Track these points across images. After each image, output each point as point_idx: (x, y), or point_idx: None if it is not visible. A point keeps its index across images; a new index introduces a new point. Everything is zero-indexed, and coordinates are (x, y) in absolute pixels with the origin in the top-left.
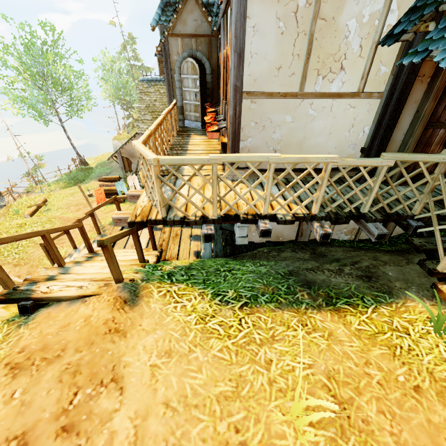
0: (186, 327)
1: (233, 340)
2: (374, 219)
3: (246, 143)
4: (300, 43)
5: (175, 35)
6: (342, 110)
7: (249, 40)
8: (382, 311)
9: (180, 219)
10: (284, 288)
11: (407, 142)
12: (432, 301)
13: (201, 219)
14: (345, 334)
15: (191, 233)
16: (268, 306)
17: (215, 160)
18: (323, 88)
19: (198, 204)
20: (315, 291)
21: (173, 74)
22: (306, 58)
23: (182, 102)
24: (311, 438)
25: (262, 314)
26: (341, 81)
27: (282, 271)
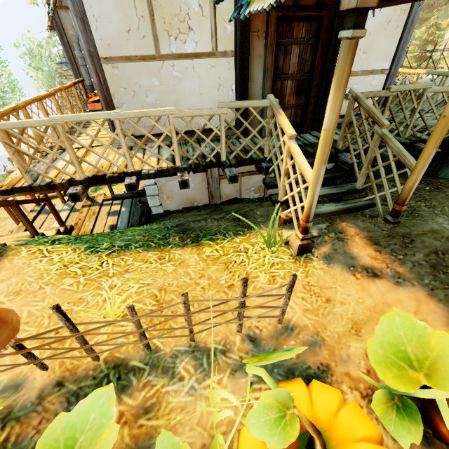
0: (45, 273)
1: (87, 276)
2: (229, 164)
3: (123, 110)
4: (141, 5)
5: (64, 7)
6: (205, 70)
7: (88, 4)
8: (235, 240)
9: (46, 184)
10: (160, 235)
11: (264, 95)
12: (279, 227)
13: (66, 182)
14: (196, 260)
15: (110, 210)
16: (136, 250)
17: (56, 121)
18: (178, 50)
19: (71, 170)
20: (187, 235)
21: (74, 50)
22: (151, 19)
23: (90, 81)
24: (121, 328)
25: (126, 256)
26: (193, 41)
27: (171, 225)
